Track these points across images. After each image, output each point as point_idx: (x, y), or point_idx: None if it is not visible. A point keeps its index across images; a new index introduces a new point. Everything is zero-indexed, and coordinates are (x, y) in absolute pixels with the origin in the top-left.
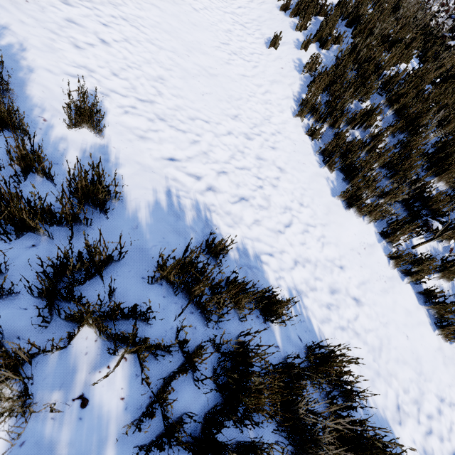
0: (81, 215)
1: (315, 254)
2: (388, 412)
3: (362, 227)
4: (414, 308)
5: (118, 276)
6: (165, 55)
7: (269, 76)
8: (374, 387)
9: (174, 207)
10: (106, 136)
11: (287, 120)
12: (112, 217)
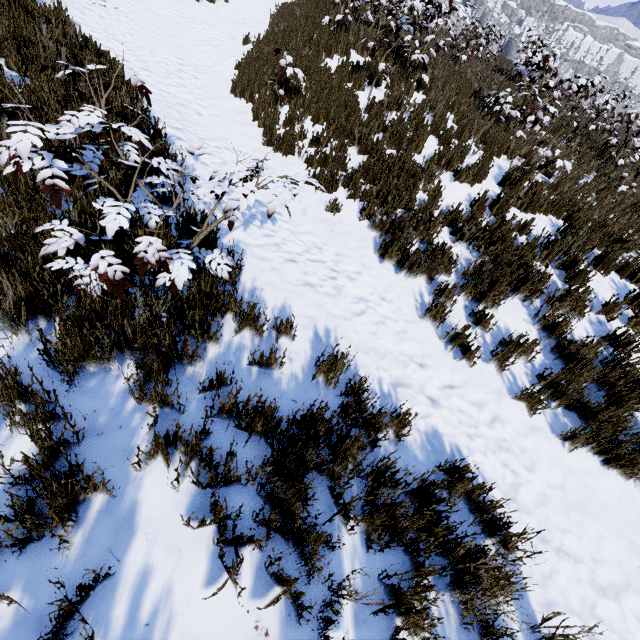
0: None
1: (185, 97)
2: (167, 123)
3: (243, 105)
4: (253, 134)
5: None
6: (144, 31)
7: (231, 54)
8: (167, 118)
9: None
10: None
11: (228, 70)
12: None
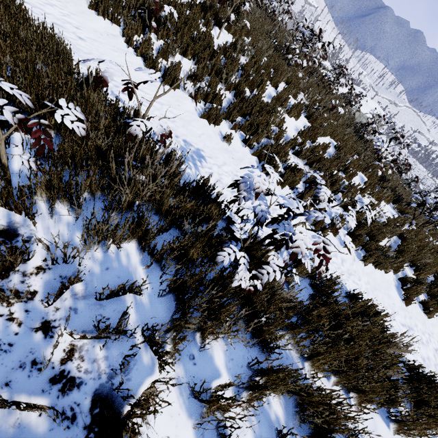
0: None
1: (52, 12)
2: None
3: (109, 26)
4: (137, 64)
5: None
6: None
7: None
8: None
9: None
10: None
11: None
12: None
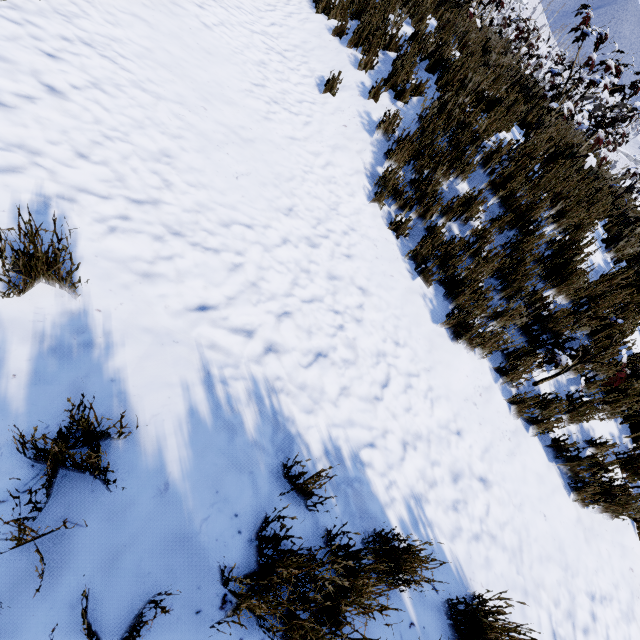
0: (53, 497)
1: (425, 421)
2: None
3: (474, 364)
4: (545, 470)
5: (150, 633)
6: (167, 110)
7: (329, 138)
8: (526, 619)
9: (222, 410)
10: (81, 288)
11: (361, 208)
12: (117, 480)
